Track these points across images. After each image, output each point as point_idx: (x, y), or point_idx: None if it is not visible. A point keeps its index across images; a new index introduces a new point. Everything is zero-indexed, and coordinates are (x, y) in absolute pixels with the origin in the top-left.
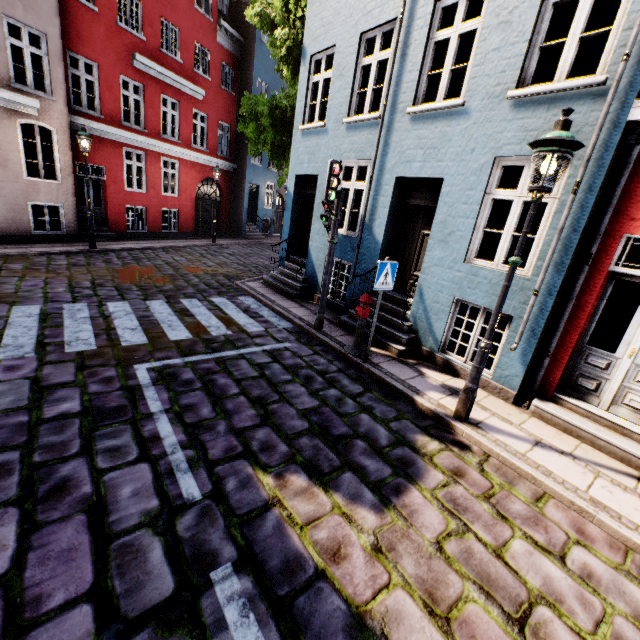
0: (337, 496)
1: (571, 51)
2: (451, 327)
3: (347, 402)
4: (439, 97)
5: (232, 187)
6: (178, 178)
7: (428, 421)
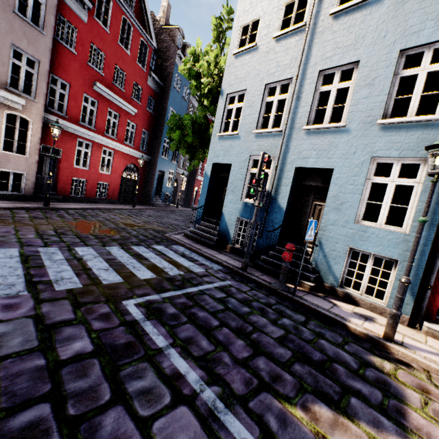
0: (363, 425)
1: (416, 102)
2: (346, 268)
3: (302, 329)
4: (325, 121)
5: (146, 171)
6: (112, 162)
7: (366, 343)
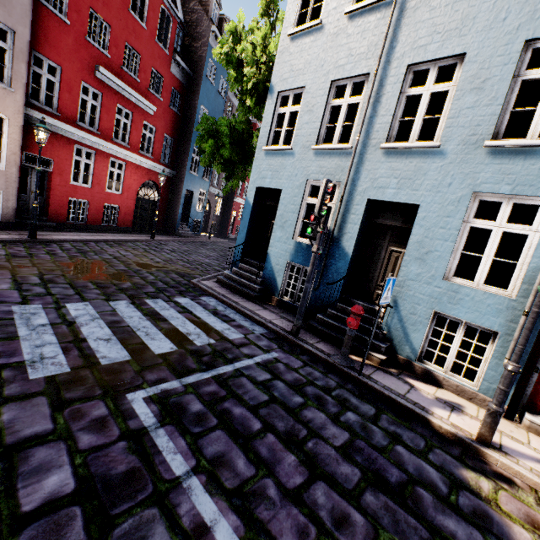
0: None
1: None
2: (428, 337)
3: (373, 429)
4: (412, 138)
5: (170, 190)
6: (123, 178)
7: (455, 448)
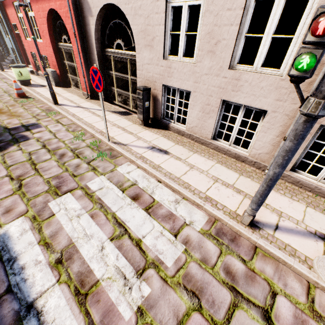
0: None
1: None
2: (16, 56)
3: None
4: None
5: None
6: None
7: None
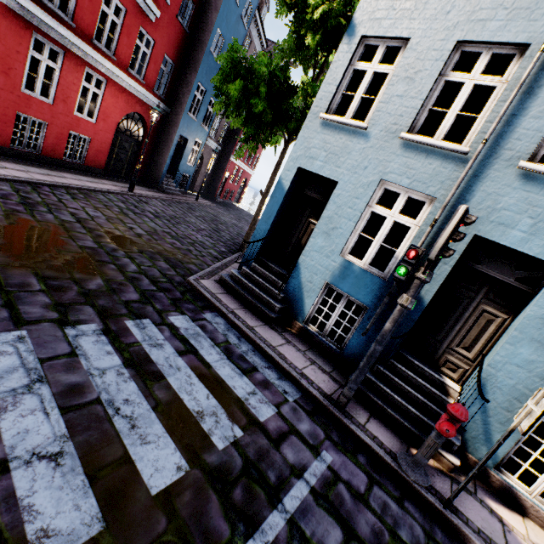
0: None
1: None
2: (518, 444)
3: None
4: None
5: (159, 131)
6: (100, 100)
7: None
